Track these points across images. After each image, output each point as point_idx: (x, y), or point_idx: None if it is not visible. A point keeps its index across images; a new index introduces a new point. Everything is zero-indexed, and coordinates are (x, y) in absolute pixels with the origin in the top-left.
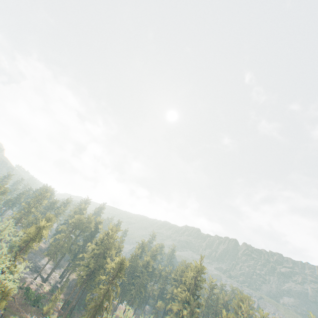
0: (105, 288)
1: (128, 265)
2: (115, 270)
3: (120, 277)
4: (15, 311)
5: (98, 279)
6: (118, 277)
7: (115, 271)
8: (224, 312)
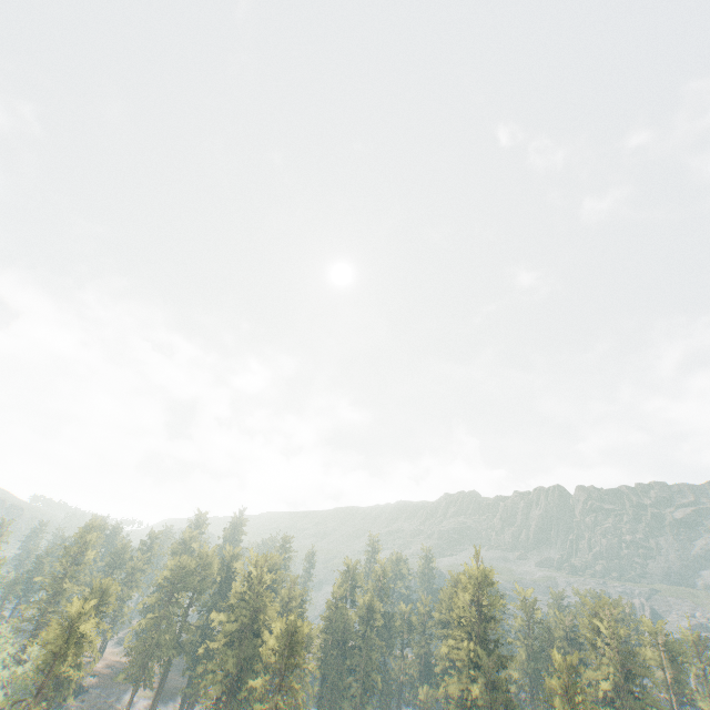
0: (269, 706)
1: (307, 631)
2: (281, 654)
3: (297, 665)
4: None
5: (245, 692)
6: (291, 668)
7: (280, 656)
8: (557, 657)
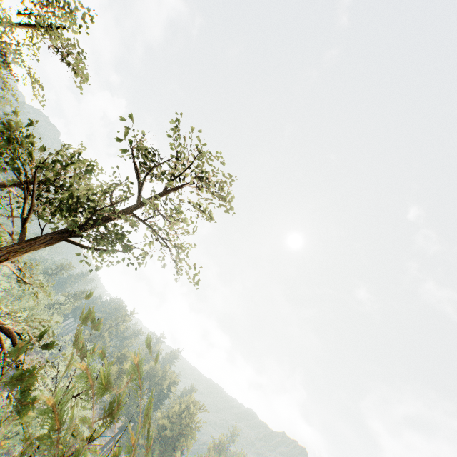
0: None
1: None
2: None
3: None
4: None
5: None
6: None
7: None
8: None
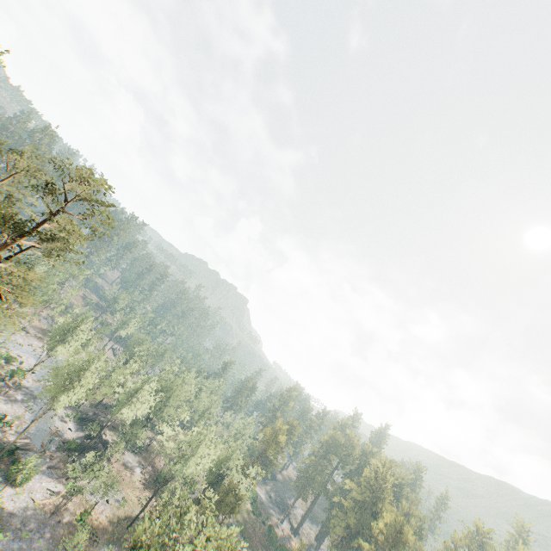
0: None
1: (410, 536)
2: (386, 538)
3: None
4: (253, 546)
5: (356, 544)
6: None
7: (385, 539)
8: None
